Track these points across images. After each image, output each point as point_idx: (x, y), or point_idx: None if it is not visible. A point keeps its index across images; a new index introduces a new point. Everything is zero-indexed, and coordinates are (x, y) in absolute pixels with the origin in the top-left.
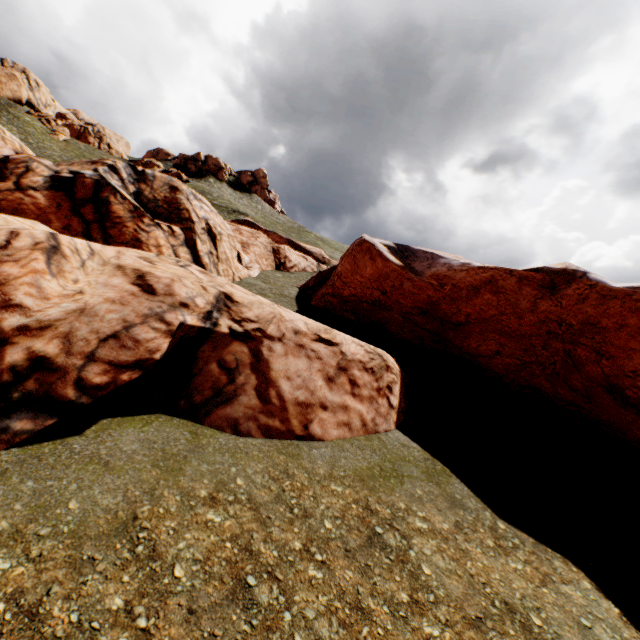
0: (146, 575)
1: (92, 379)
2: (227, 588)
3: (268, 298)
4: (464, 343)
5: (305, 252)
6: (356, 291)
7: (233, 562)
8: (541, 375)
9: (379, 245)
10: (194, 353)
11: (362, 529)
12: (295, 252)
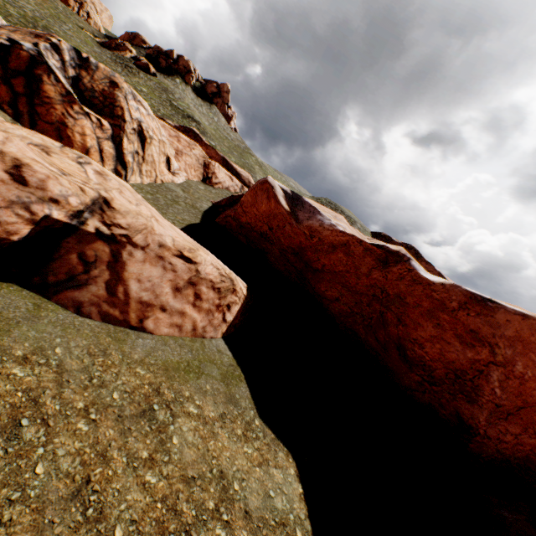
0: None
1: None
2: (0, 423)
3: (178, 206)
4: (317, 285)
5: (235, 173)
6: (251, 221)
7: (17, 407)
8: (361, 324)
9: (278, 189)
10: (59, 242)
11: (142, 404)
12: (225, 171)
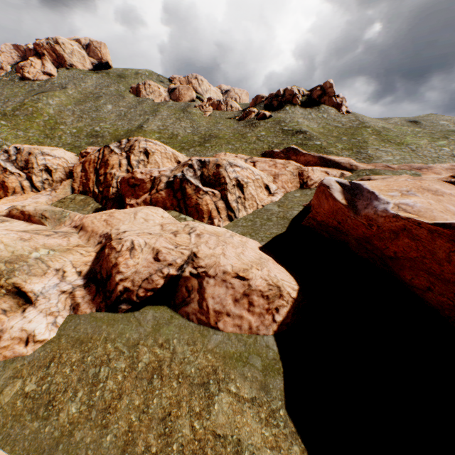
0: (132, 361)
1: (140, 294)
2: (148, 375)
3: (270, 222)
4: (400, 273)
5: (334, 164)
6: (323, 219)
7: (154, 368)
8: None
9: (334, 186)
10: (178, 282)
11: (204, 378)
12: (320, 169)
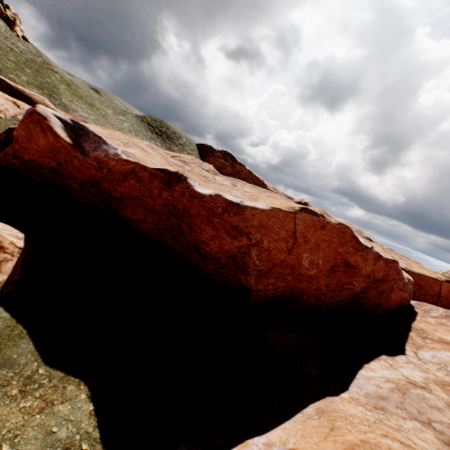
0: None
1: None
2: None
3: None
4: (124, 212)
5: (24, 97)
6: (36, 158)
7: None
8: (168, 236)
9: (53, 119)
10: None
11: None
12: (4, 95)
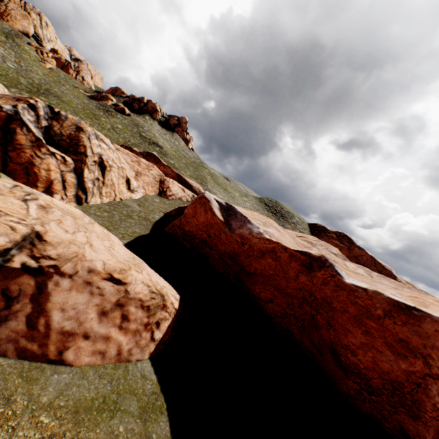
0: None
1: None
2: None
3: (131, 220)
4: (252, 287)
5: (188, 185)
6: (193, 229)
7: None
8: (295, 325)
9: (214, 202)
10: None
11: None
12: (178, 184)
